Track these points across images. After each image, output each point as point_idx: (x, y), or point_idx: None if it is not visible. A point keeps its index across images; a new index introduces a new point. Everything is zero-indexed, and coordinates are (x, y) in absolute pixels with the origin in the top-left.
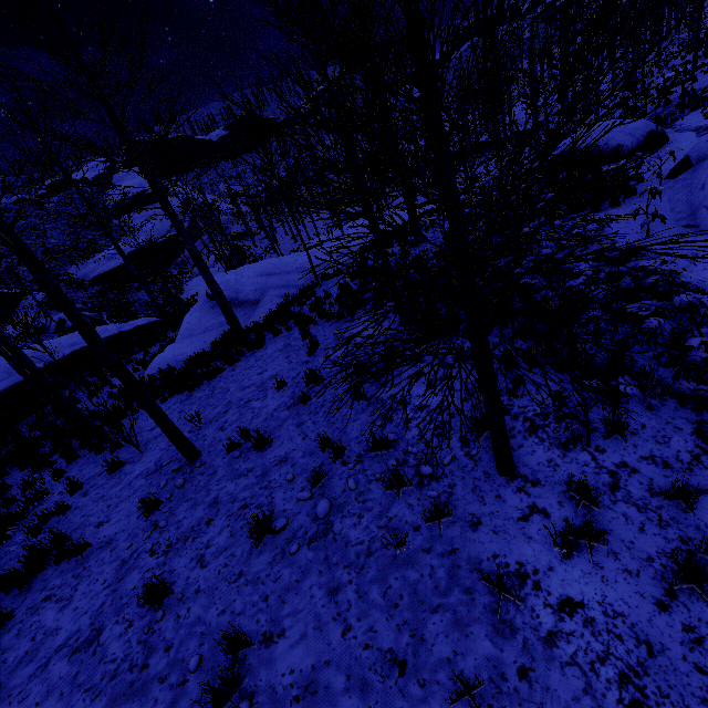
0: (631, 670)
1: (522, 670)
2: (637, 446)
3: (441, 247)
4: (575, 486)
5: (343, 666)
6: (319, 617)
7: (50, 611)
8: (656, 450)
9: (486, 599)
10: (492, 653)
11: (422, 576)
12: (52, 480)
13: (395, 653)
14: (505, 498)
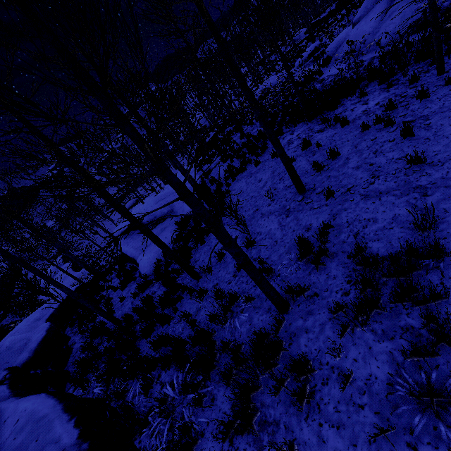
0: None
1: None
2: None
3: None
4: None
5: None
6: None
7: (371, 228)
8: None
9: None
10: None
11: None
12: (200, 301)
13: None
14: None
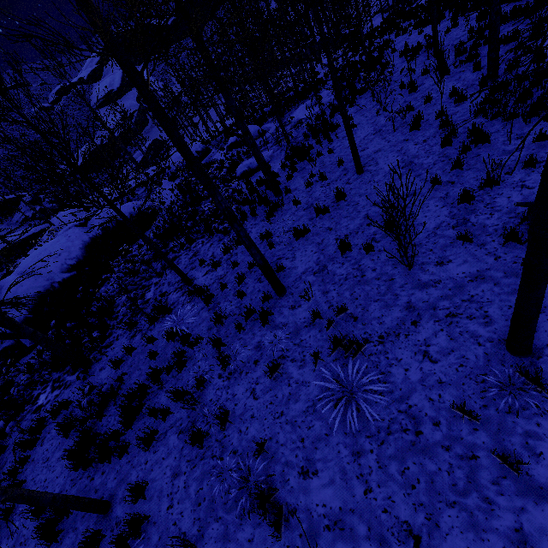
0: None
1: None
2: None
3: None
4: None
5: None
6: None
7: None
8: None
9: None
10: None
11: None
12: None
13: None
14: None
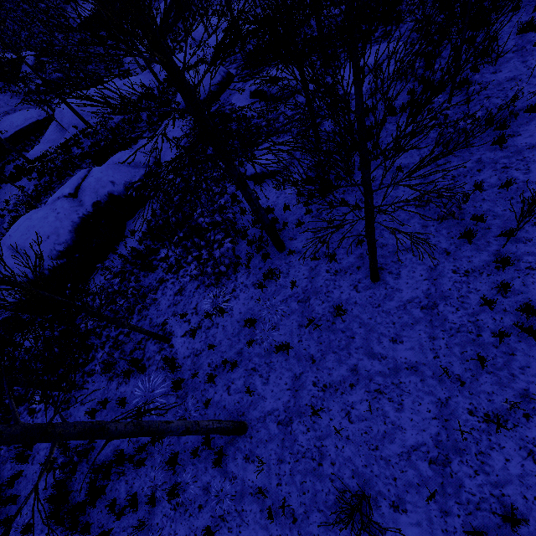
0: None
1: None
2: None
3: None
4: None
5: None
6: None
7: None
8: None
9: None
10: None
11: None
12: None
13: None
14: None
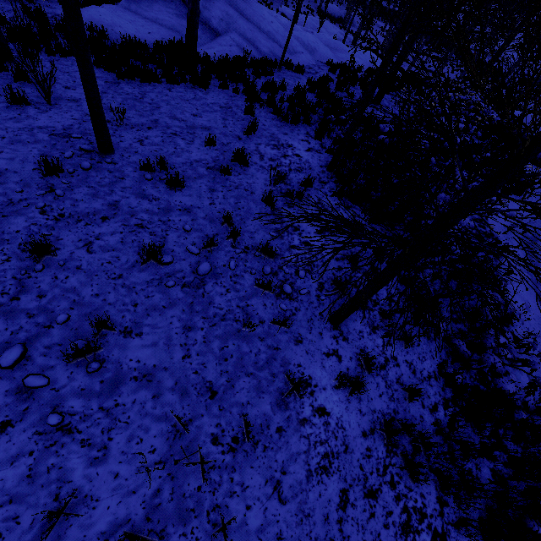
0: (331, 454)
1: (280, 429)
2: (408, 353)
3: (465, 180)
4: (367, 357)
5: (175, 375)
6: (171, 339)
7: None
8: (415, 362)
9: (281, 384)
10: (269, 413)
11: (250, 352)
12: None
13: (213, 385)
14: (324, 337)
